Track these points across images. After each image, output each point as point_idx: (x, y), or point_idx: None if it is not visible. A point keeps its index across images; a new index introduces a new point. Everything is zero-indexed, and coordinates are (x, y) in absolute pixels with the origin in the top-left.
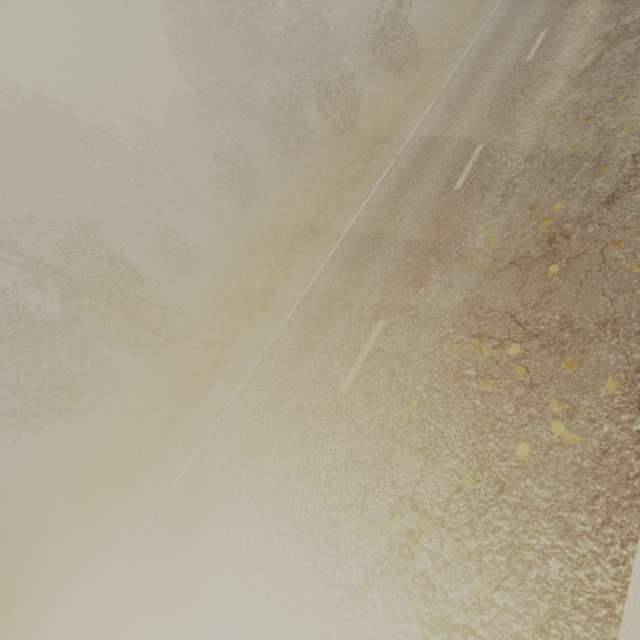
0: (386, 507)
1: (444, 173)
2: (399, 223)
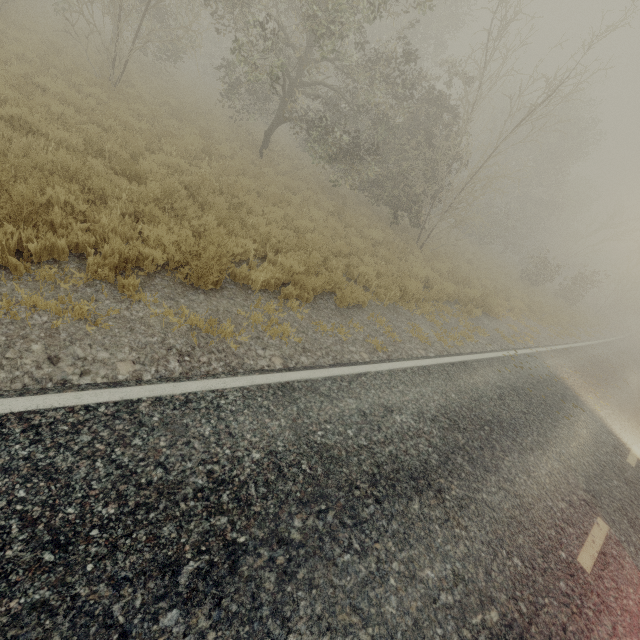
0: None
1: None
2: (626, 382)
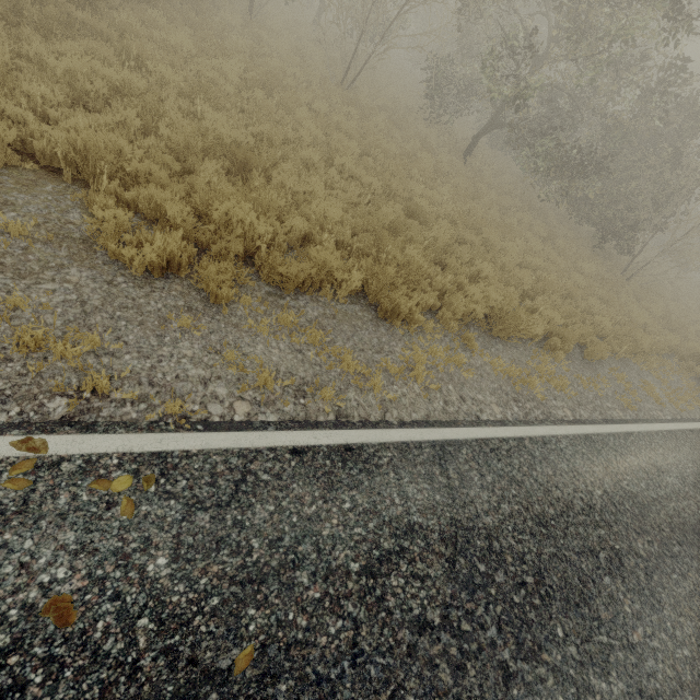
0: None
1: None
2: None
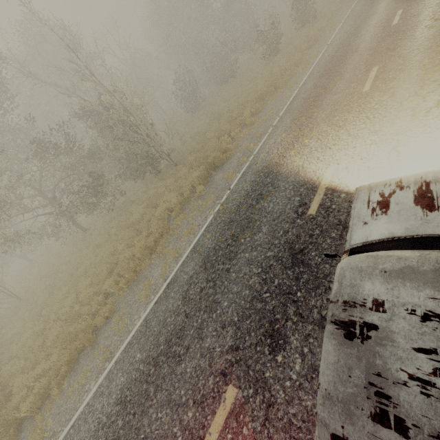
0: (434, 86)
1: (378, 27)
2: (356, 50)
